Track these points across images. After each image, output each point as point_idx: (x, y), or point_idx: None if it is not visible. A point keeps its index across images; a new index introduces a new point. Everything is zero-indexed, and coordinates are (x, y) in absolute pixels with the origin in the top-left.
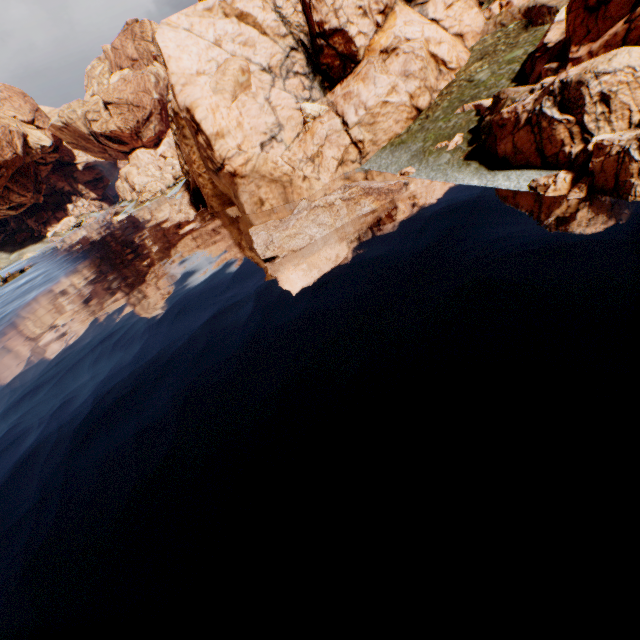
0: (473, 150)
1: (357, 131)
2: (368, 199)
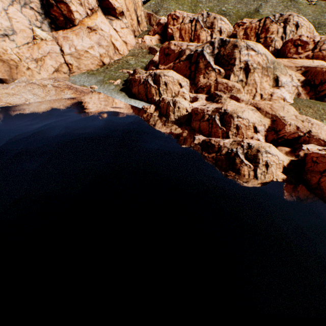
0: (124, 88)
1: (69, 58)
2: (70, 91)
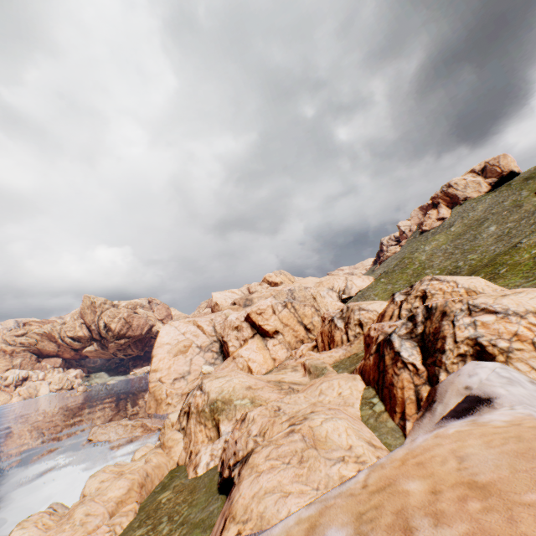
0: None
1: None
2: (141, 429)
